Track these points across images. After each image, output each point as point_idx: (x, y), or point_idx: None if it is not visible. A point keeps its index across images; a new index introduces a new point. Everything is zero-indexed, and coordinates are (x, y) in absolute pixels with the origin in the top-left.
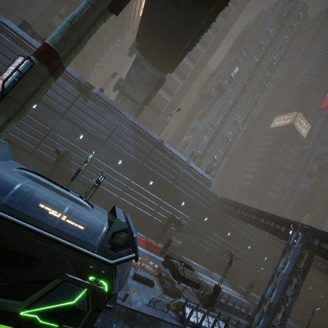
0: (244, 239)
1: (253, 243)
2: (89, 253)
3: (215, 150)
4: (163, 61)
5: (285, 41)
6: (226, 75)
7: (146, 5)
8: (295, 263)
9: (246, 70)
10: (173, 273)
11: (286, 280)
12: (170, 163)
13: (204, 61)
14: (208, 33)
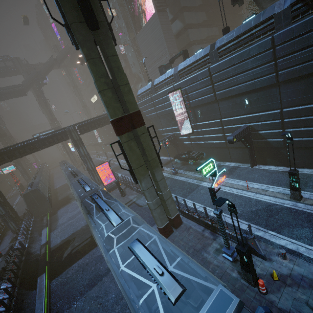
0: None
1: None
2: None
3: None
4: None
5: None
6: None
7: None
8: None
9: None
10: None
11: None
12: None
13: None
14: None
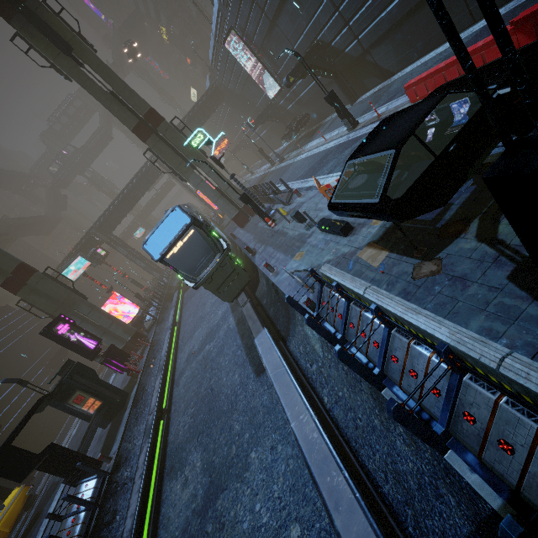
0: None
1: None
2: None
3: None
4: None
5: None
6: None
7: None
8: None
9: None
10: None
11: None
12: None
13: None
14: None
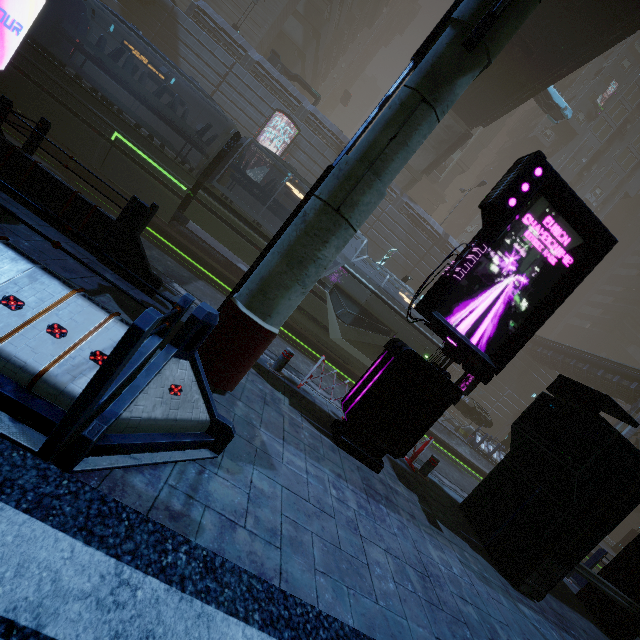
0: None
1: None
2: (429, 336)
3: None
4: (478, 112)
5: None
6: (585, 101)
7: None
8: None
9: (635, 89)
10: (460, 405)
11: None
12: None
13: None
14: None
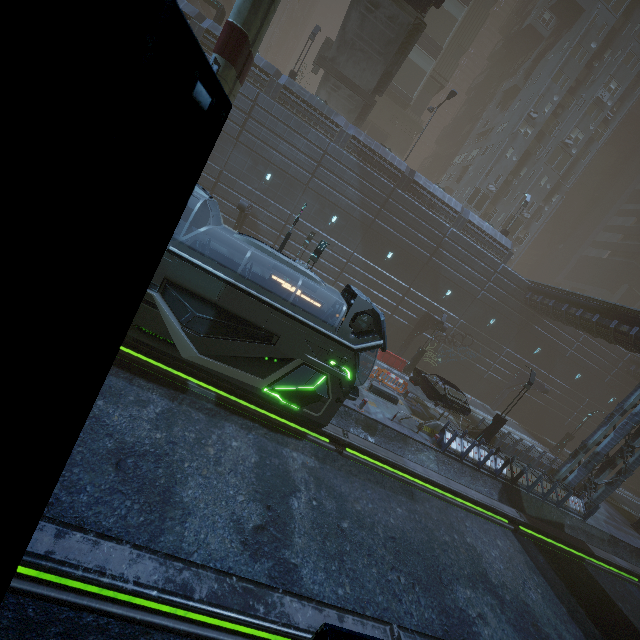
0: (571, 362)
1: (590, 371)
2: (330, 335)
3: (531, 181)
4: None
5: None
6: None
7: None
8: None
9: None
10: (428, 391)
11: (638, 421)
12: (427, 217)
13: None
14: None
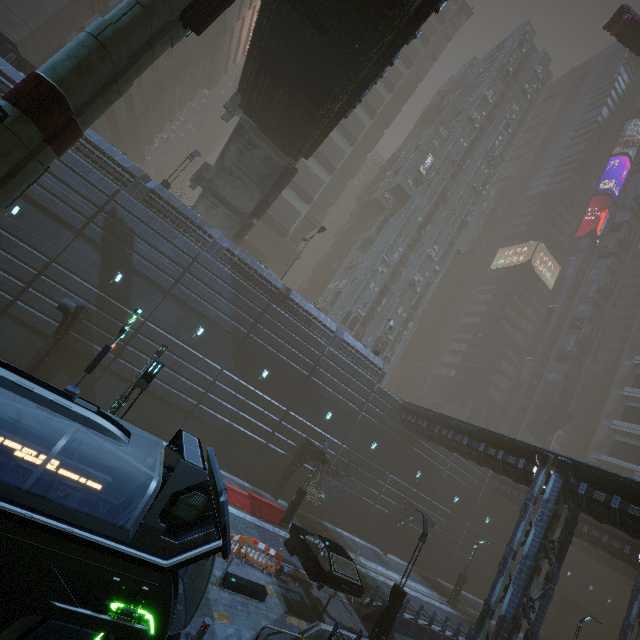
0: (448, 483)
1: (465, 491)
2: (113, 548)
3: (391, 309)
4: (293, 134)
5: (513, 115)
6: (411, 169)
7: (260, 23)
8: (545, 530)
9: (446, 163)
10: (309, 566)
11: (530, 566)
12: (304, 335)
13: (370, 141)
14: (377, 90)
